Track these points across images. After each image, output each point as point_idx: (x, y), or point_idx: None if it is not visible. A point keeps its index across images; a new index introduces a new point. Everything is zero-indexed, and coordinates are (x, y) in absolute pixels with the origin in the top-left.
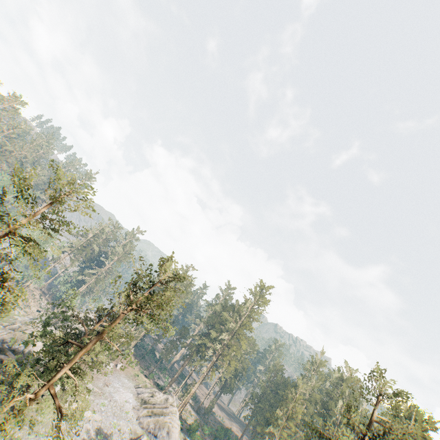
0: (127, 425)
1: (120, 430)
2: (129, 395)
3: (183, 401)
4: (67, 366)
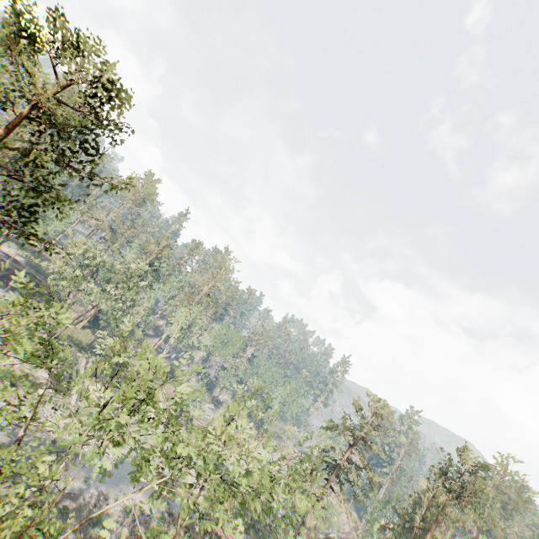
0: None
1: None
2: None
3: None
4: None
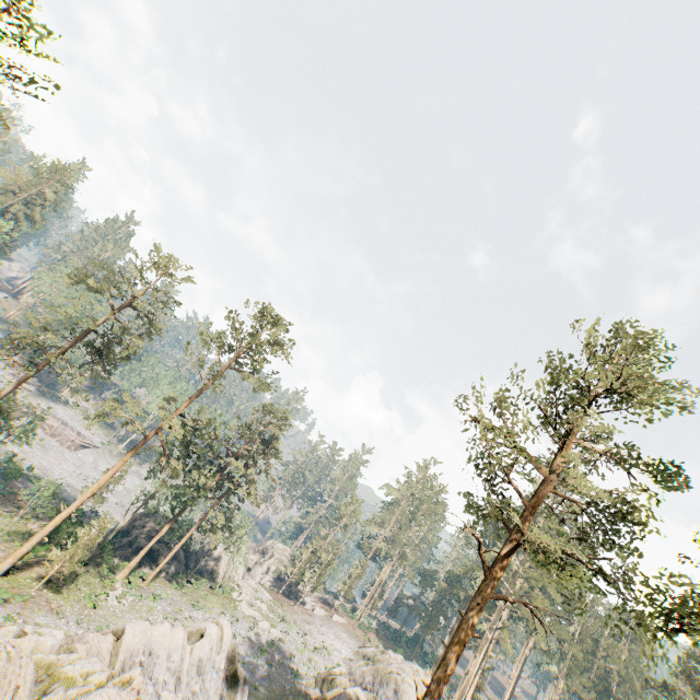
0: (326, 665)
1: (310, 661)
2: (343, 647)
3: (457, 694)
4: (174, 413)
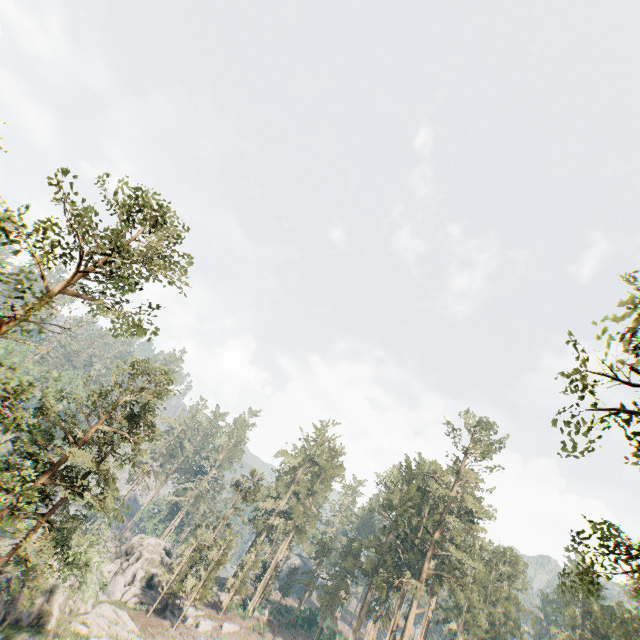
0: None
1: None
2: None
3: None
4: None
